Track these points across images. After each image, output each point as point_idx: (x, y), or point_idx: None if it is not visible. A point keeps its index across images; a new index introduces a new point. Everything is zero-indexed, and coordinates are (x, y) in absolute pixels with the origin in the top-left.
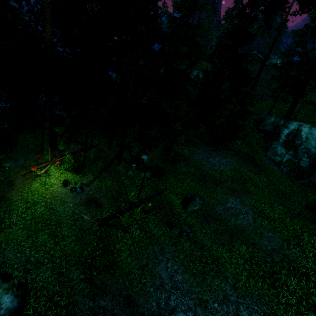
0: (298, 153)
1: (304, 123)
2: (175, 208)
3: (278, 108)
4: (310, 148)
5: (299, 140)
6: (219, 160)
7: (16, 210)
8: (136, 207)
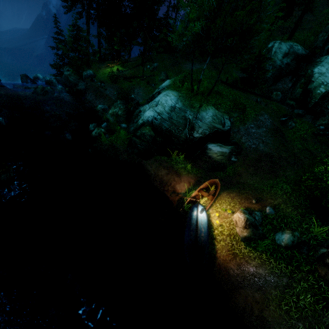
0: (266, 66)
1: (280, 41)
2: (155, 80)
3: (297, 38)
4: (276, 61)
5: (269, 55)
6: (196, 66)
7: (100, 73)
8: (139, 78)
